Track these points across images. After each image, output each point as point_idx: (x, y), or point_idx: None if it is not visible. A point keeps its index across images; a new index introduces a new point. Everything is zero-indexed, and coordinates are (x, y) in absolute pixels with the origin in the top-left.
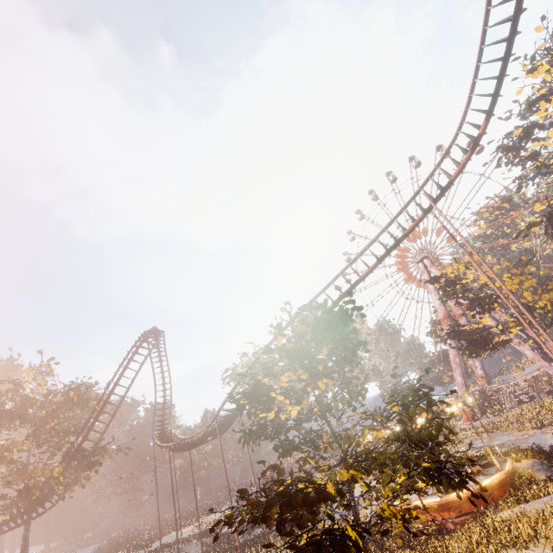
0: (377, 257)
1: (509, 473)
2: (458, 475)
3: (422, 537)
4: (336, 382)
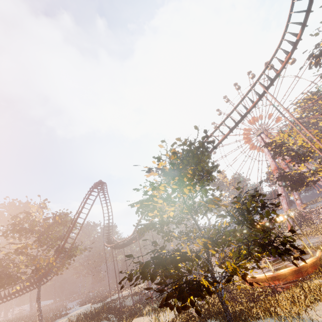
0: (229, 128)
1: (318, 258)
2: (283, 245)
3: (261, 296)
4: (198, 192)
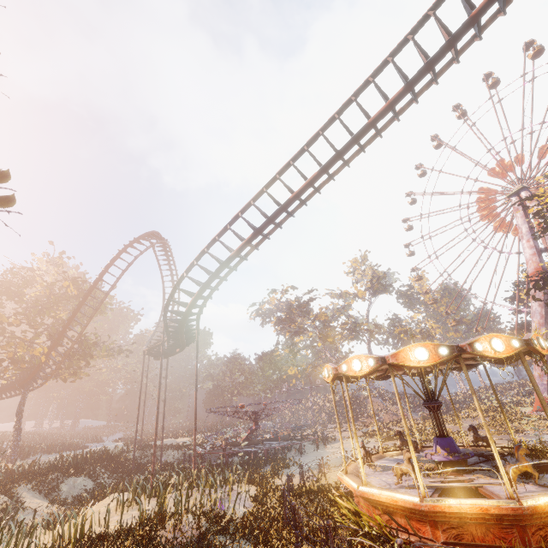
0: (405, 78)
1: None
2: None
3: None
4: None
